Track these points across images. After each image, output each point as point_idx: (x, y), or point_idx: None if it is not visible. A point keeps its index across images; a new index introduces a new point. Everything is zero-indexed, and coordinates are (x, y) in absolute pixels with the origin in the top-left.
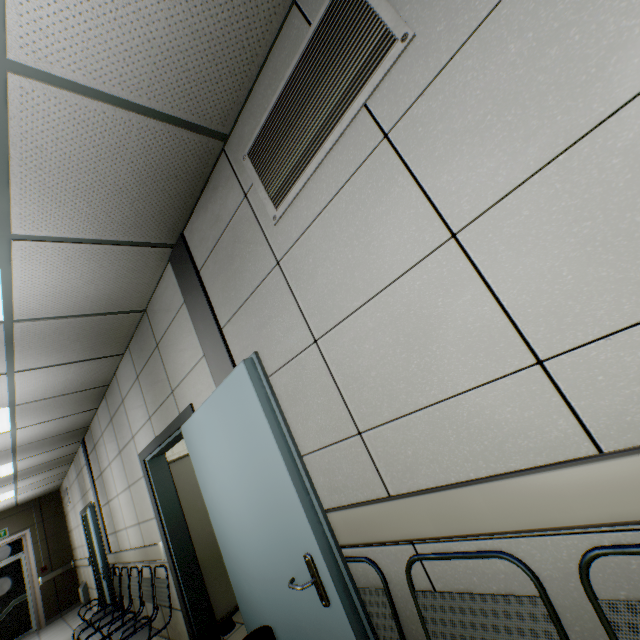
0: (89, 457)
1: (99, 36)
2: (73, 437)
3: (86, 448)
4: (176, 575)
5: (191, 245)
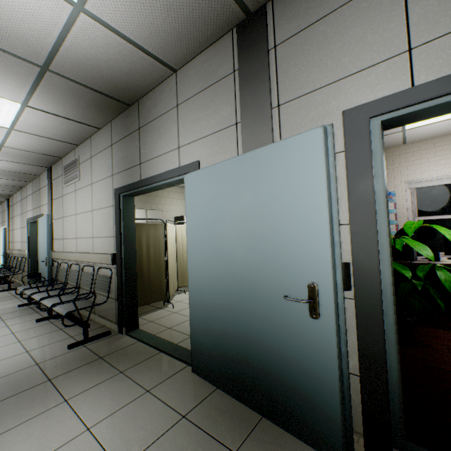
0: (9, 208)
1: (25, 147)
2: (4, 197)
3: (9, 203)
4: (29, 261)
5: (53, 172)
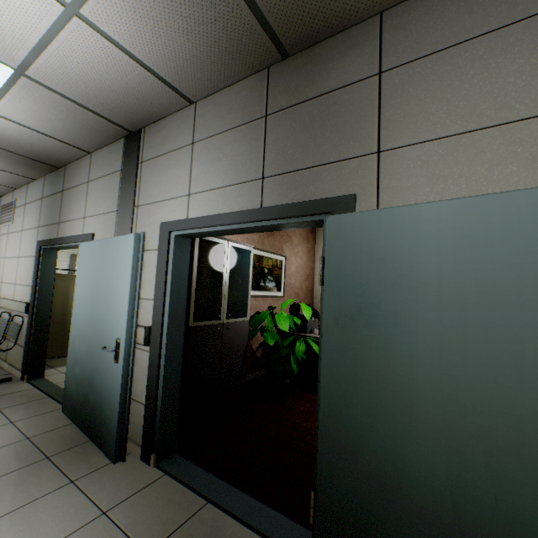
0: None
1: None
2: None
3: None
4: None
5: None
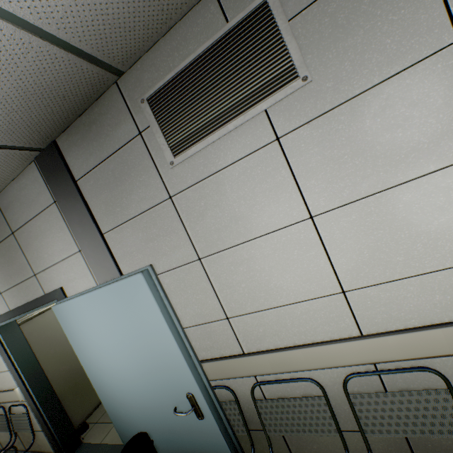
0: None
1: None
2: None
3: None
4: (37, 409)
5: (66, 154)
